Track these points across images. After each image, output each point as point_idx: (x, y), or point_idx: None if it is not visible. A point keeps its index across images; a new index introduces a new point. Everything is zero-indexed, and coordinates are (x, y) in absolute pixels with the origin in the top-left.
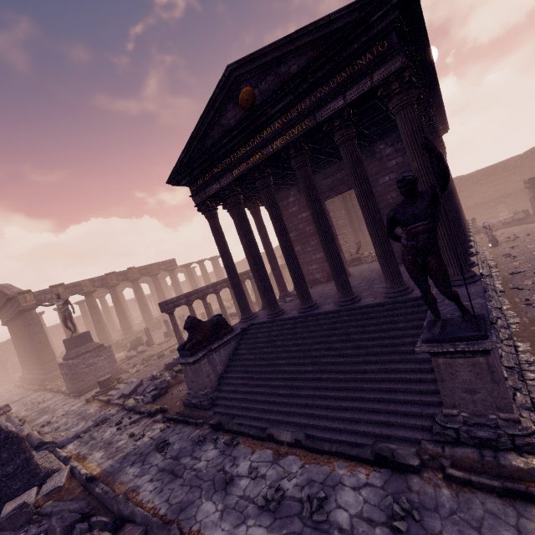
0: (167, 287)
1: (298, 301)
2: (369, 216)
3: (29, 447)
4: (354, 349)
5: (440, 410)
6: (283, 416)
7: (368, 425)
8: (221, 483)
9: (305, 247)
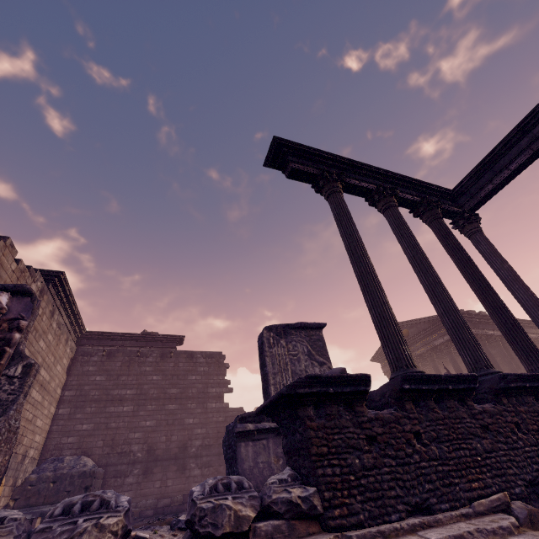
0: None
1: None
2: None
3: None
4: None
5: None
6: None
7: None
8: None
9: None
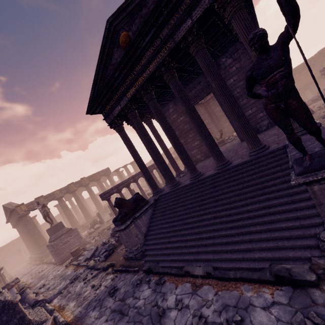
0: (108, 186)
1: (189, 174)
2: (226, 100)
3: (28, 306)
4: (236, 196)
5: (321, 229)
6: (194, 256)
7: (261, 251)
8: (156, 317)
9: (186, 140)
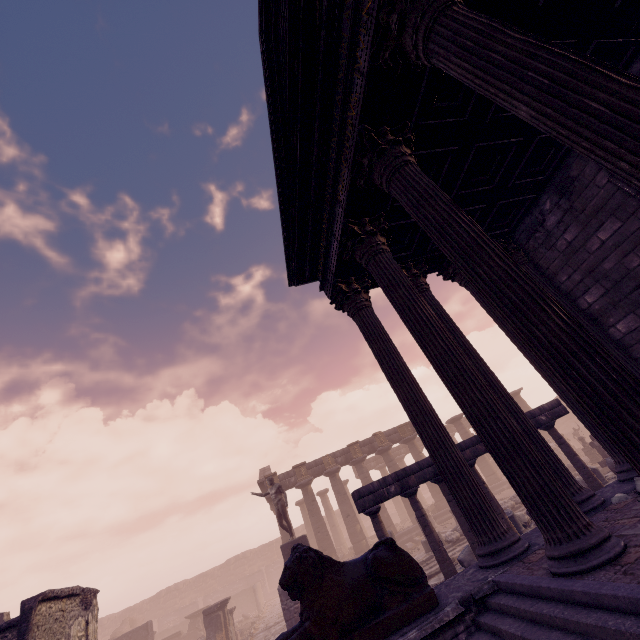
0: None
1: None
2: None
3: None
4: None
5: None
6: None
7: None
8: None
9: None
